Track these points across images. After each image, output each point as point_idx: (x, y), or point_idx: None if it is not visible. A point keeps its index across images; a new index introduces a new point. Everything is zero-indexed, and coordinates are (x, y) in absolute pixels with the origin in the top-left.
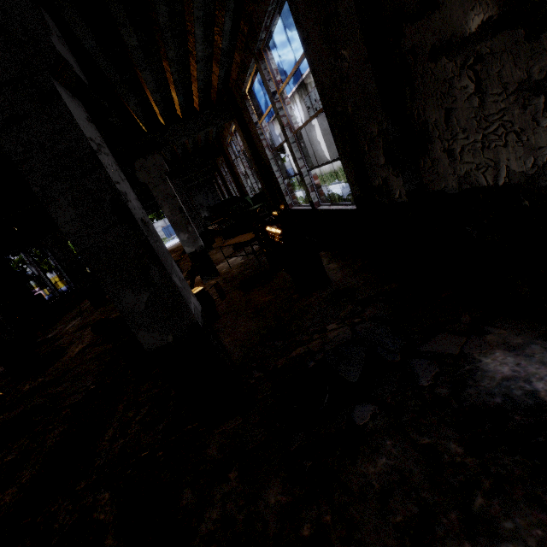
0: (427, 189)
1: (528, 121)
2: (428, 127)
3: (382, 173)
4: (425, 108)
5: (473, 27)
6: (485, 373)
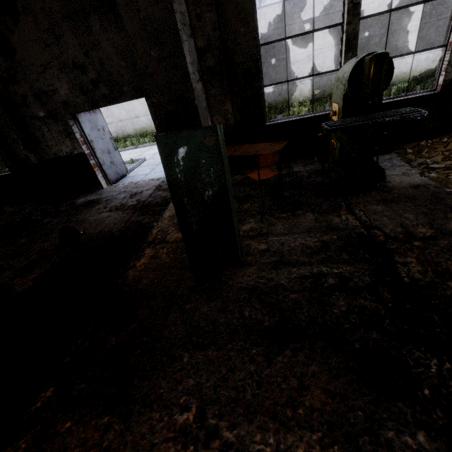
0: (45, 159)
1: (64, 140)
2: (38, 138)
3: (24, 153)
4: (34, 132)
5: (42, 115)
6: (78, 202)
